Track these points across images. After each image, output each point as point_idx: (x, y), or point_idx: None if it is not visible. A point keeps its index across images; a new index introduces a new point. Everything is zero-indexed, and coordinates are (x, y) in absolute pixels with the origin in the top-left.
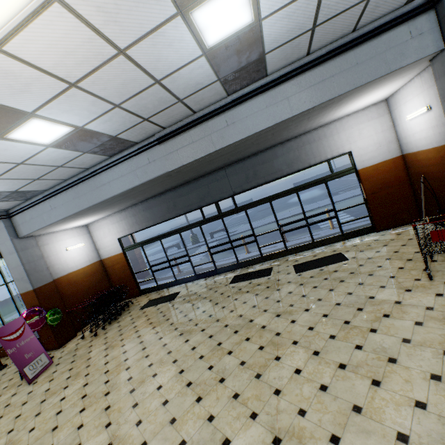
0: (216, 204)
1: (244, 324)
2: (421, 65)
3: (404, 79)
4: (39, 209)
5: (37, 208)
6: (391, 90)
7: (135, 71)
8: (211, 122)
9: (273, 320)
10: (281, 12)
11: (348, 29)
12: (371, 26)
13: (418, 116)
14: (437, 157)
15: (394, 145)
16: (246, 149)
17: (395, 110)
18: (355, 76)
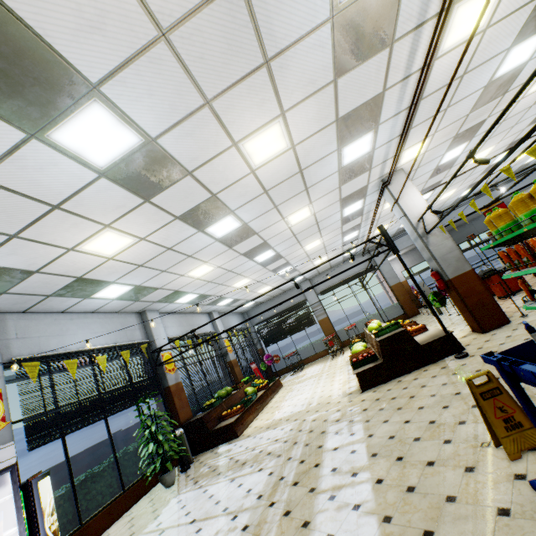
0: (468, 241)
1: None
2: None
3: None
4: (400, 240)
5: (399, 240)
6: None
7: None
8: (496, 191)
9: None
10: None
11: None
12: None
13: None
14: None
15: None
16: None
17: None
18: None
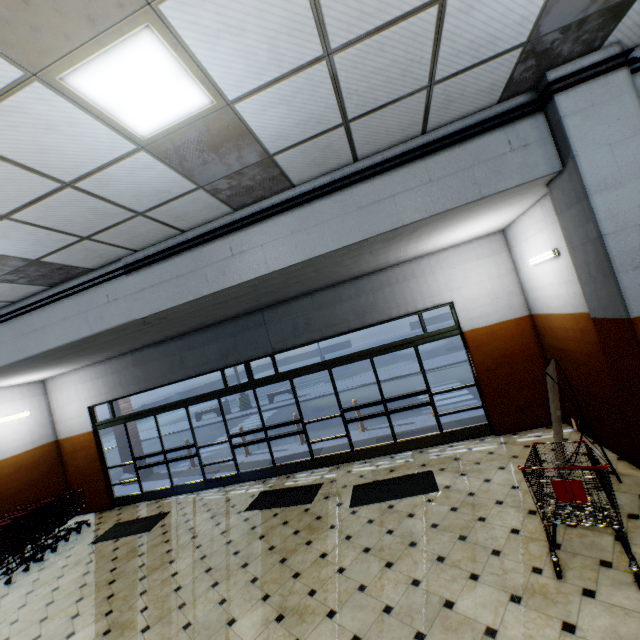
0: (246, 366)
1: (216, 629)
2: (536, 190)
3: (516, 207)
4: None
5: None
6: (503, 220)
7: (2, 166)
8: (208, 247)
9: (267, 629)
10: (266, 93)
11: (413, 129)
12: (451, 127)
13: (545, 262)
14: (575, 329)
15: (518, 299)
16: (281, 288)
17: (515, 248)
18: (428, 198)
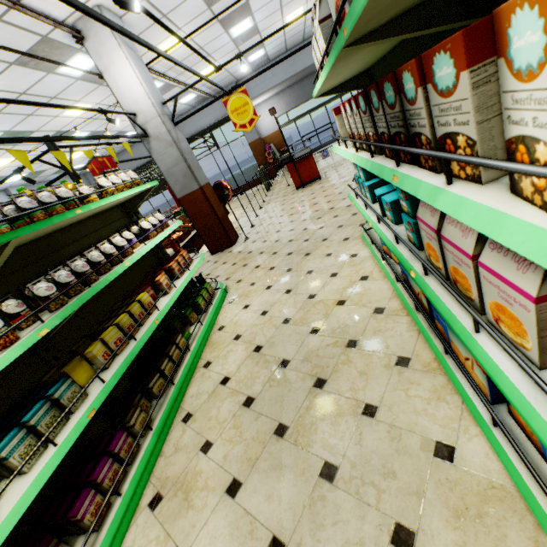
0: None
1: None
2: None
3: None
4: (263, 78)
5: (261, 77)
6: None
7: None
8: None
9: None
10: None
11: None
12: None
13: None
14: None
15: None
16: None
17: None
18: None
